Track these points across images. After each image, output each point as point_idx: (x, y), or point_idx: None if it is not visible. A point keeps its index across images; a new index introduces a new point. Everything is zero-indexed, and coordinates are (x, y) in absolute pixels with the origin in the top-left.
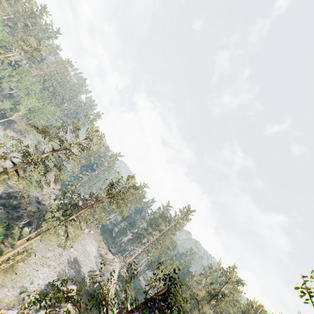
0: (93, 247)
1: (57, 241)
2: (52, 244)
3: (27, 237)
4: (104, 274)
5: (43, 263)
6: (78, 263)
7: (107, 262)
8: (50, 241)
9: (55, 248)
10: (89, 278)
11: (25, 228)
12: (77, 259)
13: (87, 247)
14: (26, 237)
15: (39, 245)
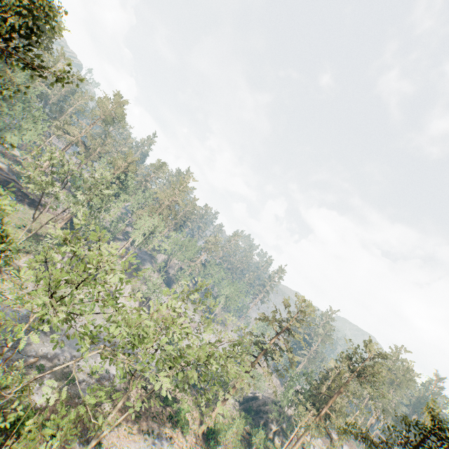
0: None
1: None
2: None
3: None
4: None
5: None
6: None
7: None
8: None
9: None
10: None
11: (275, 440)
12: None
13: None
14: None
15: None
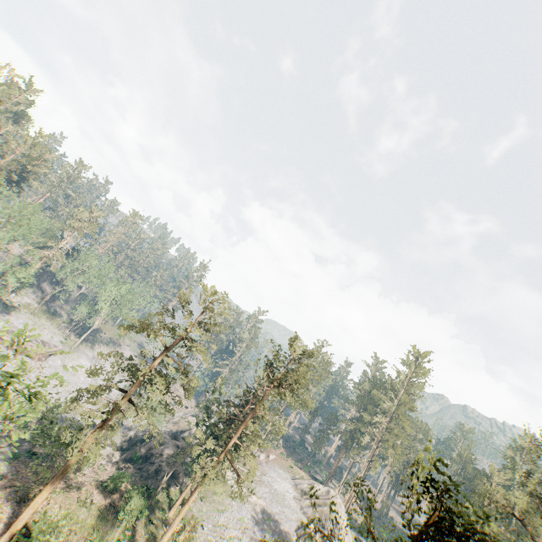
0: (285, 481)
1: (225, 492)
2: (219, 499)
3: (180, 500)
4: (323, 525)
5: (220, 536)
6: (273, 519)
7: (319, 502)
8: (216, 495)
9: (227, 505)
10: (302, 541)
11: (171, 487)
12: (268, 513)
13: (276, 486)
14: (178, 500)
15: (201, 507)
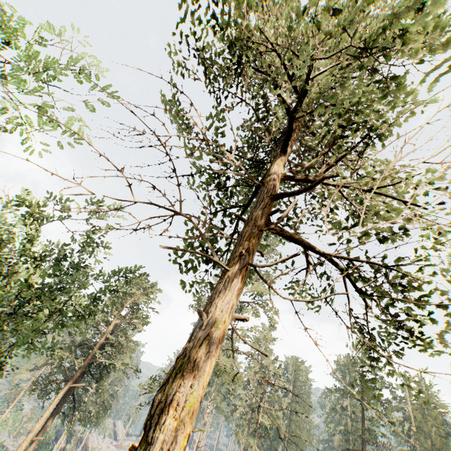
0: None
1: None
2: None
3: None
4: None
5: None
6: None
7: None
8: None
9: None
10: None
11: None
12: None
13: None
14: None
15: None
